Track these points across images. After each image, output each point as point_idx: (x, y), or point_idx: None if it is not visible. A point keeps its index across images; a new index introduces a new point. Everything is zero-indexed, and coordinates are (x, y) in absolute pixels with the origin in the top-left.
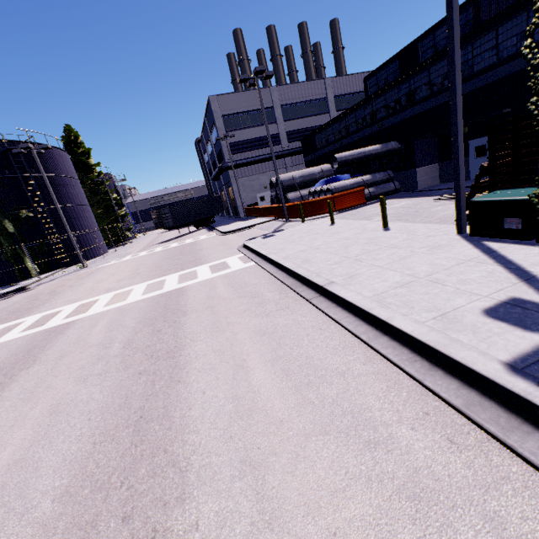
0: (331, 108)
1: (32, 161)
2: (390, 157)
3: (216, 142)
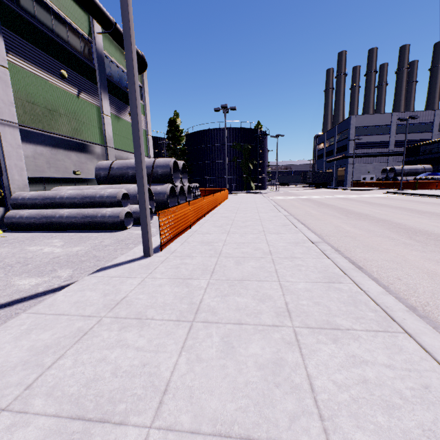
0: (434, 129)
1: (261, 139)
2: None
3: (341, 140)
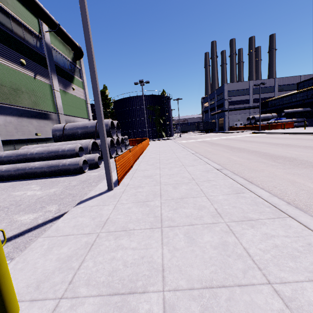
0: (275, 90)
1: (167, 102)
2: (305, 113)
3: (219, 100)
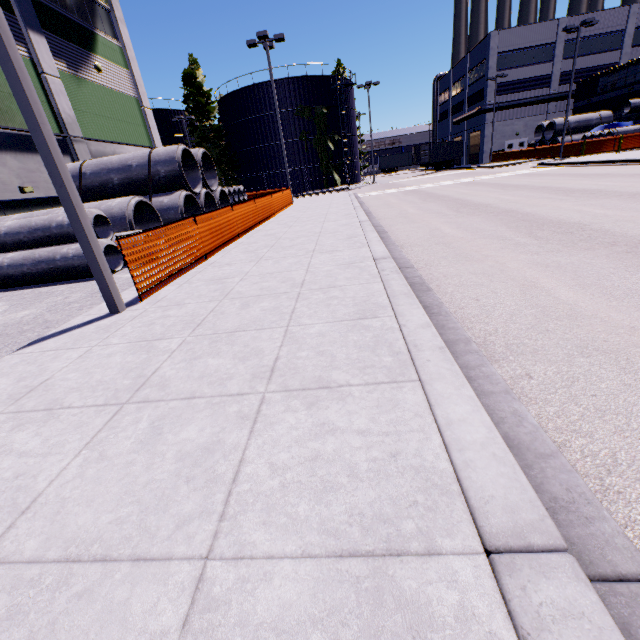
0: (626, 43)
1: (344, 95)
2: None
3: (475, 82)
